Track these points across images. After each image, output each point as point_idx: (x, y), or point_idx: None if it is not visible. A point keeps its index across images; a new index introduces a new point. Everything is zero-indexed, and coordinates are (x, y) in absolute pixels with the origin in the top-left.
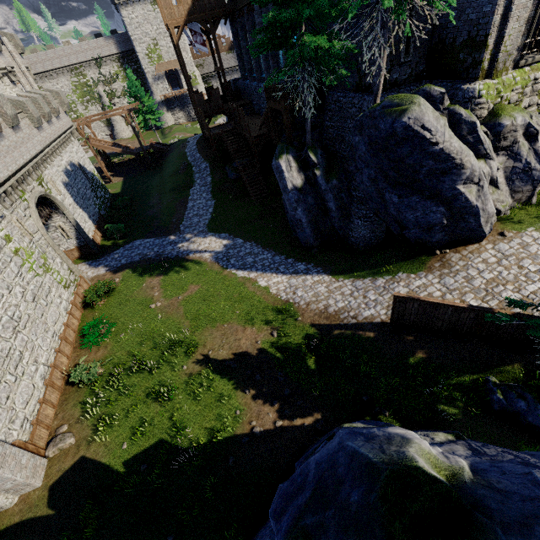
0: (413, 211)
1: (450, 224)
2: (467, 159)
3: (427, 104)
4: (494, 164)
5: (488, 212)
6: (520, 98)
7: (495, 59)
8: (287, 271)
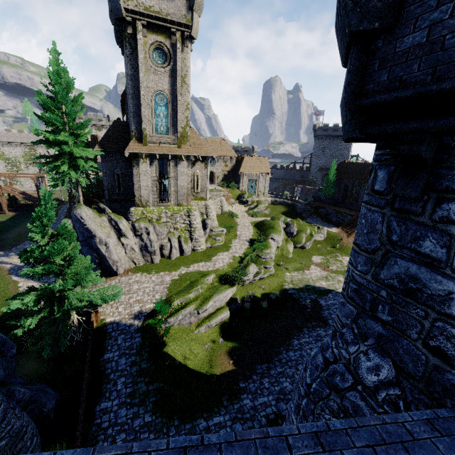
0: (87, 253)
1: (102, 263)
2: (97, 233)
3: (85, 209)
4: (129, 240)
5: (113, 259)
6: (159, 218)
7: (141, 201)
8: (42, 281)
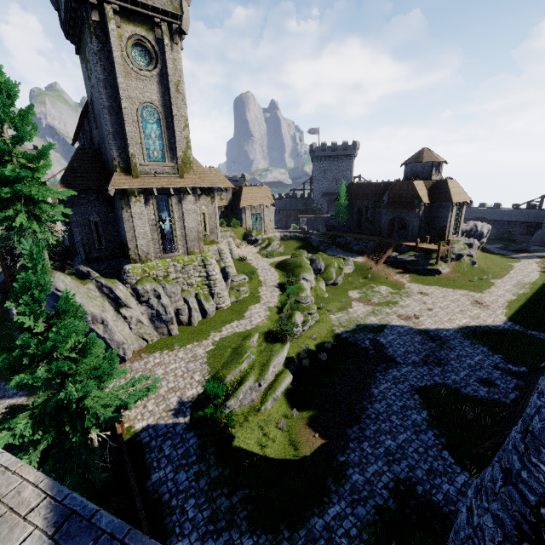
0: None
1: None
2: (88, 308)
3: (61, 277)
4: (133, 311)
5: (117, 341)
6: (166, 274)
7: (139, 254)
8: None
